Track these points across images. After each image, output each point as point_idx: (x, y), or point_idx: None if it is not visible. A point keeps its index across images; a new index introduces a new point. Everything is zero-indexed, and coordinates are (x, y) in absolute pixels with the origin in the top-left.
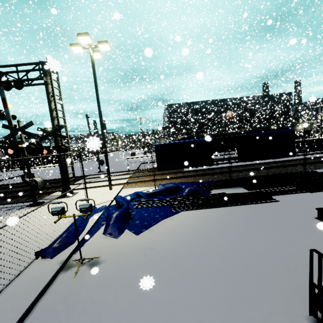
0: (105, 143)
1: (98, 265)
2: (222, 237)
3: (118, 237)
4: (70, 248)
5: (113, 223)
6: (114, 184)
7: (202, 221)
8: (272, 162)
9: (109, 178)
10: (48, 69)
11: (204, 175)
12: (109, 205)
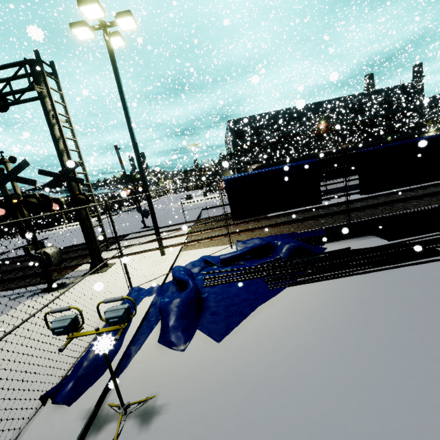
0: (147, 184)
1: (156, 417)
2: (382, 342)
3: (186, 347)
4: (103, 378)
5: (173, 321)
6: (167, 246)
7: (328, 305)
8: (408, 190)
9: (159, 239)
10: (41, 72)
11: (303, 221)
12: (163, 282)
